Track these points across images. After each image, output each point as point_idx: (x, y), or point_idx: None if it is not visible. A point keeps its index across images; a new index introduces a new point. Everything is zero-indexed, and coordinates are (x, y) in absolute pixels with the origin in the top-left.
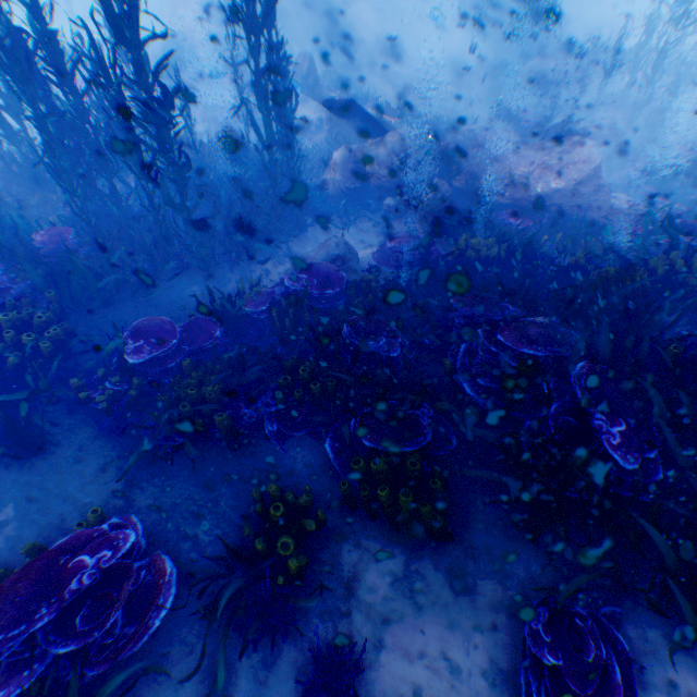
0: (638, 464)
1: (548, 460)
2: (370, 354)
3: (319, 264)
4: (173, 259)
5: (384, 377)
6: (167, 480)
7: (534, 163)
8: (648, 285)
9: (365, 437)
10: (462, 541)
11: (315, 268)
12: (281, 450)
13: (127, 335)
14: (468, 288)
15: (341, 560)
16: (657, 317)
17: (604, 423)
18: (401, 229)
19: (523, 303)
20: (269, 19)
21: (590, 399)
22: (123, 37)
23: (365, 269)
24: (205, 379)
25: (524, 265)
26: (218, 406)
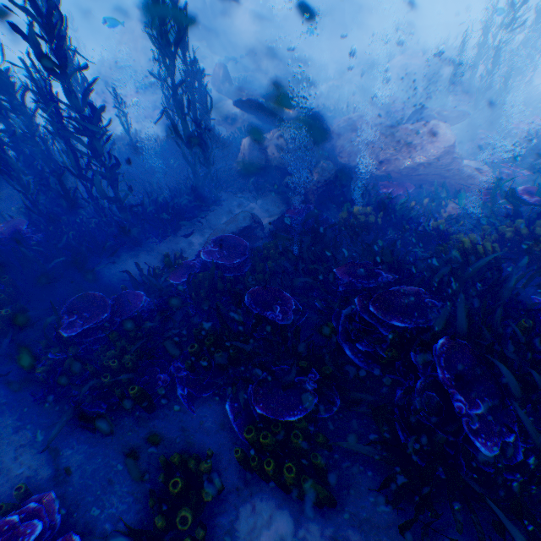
0: (499, 449)
1: (416, 438)
2: (267, 319)
3: (228, 237)
4: (111, 238)
5: (277, 344)
6: (90, 447)
7: (400, 143)
8: (498, 252)
9: (258, 405)
10: (345, 508)
11: (225, 241)
12: (191, 412)
13: (64, 312)
14: (349, 254)
15: (238, 526)
16: (507, 289)
17: (465, 405)
18: (297, 200)
19: (394, 267)
20: (183, 44)
21: (451, 380)
22: (53, 71)
23: (268, 236)
24: (127, 349)
25: (397, 227)
26: (136, 375)
